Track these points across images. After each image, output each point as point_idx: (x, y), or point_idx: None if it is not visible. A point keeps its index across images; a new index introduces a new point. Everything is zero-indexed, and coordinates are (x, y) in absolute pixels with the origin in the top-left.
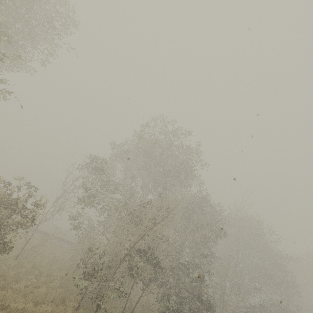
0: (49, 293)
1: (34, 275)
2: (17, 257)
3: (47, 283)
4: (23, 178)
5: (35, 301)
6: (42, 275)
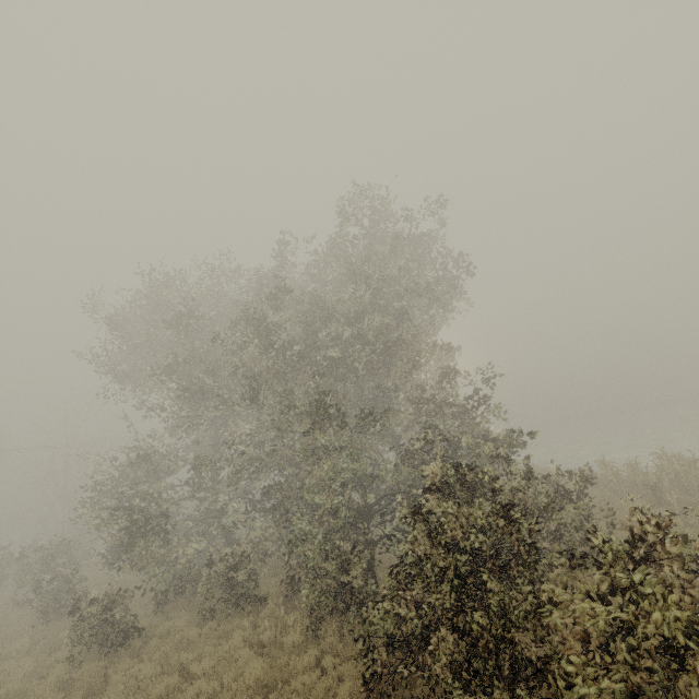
0: None
1: None
2: None
3: None
4: None
5: None
6: None
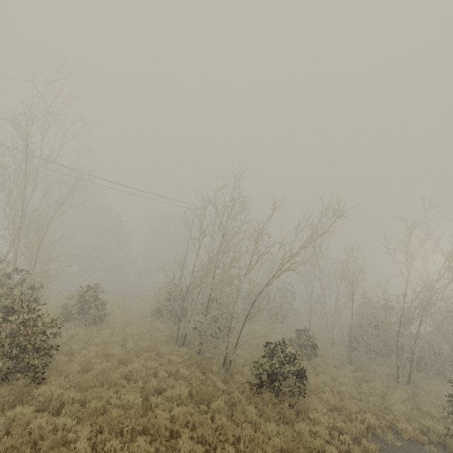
0: None
1: None
2: None
3: None
4: None
5: None
6: None
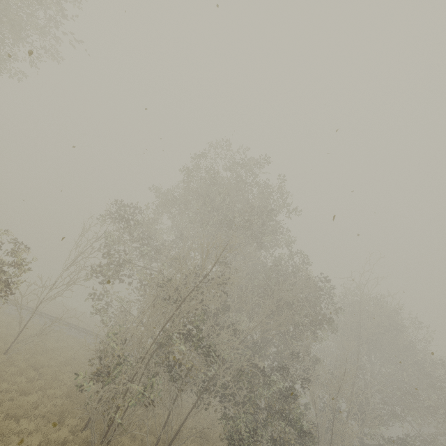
0: (44, 403)
1: (27, 376)
2: (7, 350)
3: (45, 389)
4: (6, 230)
5: (15, 413)
6: (43, 379)
